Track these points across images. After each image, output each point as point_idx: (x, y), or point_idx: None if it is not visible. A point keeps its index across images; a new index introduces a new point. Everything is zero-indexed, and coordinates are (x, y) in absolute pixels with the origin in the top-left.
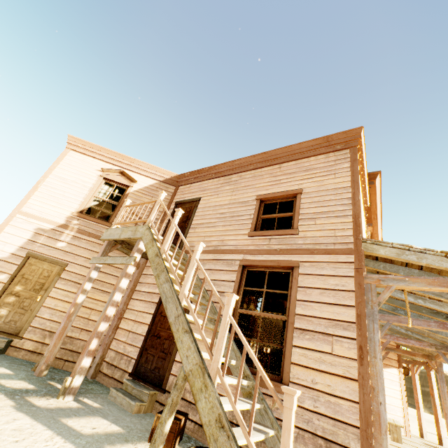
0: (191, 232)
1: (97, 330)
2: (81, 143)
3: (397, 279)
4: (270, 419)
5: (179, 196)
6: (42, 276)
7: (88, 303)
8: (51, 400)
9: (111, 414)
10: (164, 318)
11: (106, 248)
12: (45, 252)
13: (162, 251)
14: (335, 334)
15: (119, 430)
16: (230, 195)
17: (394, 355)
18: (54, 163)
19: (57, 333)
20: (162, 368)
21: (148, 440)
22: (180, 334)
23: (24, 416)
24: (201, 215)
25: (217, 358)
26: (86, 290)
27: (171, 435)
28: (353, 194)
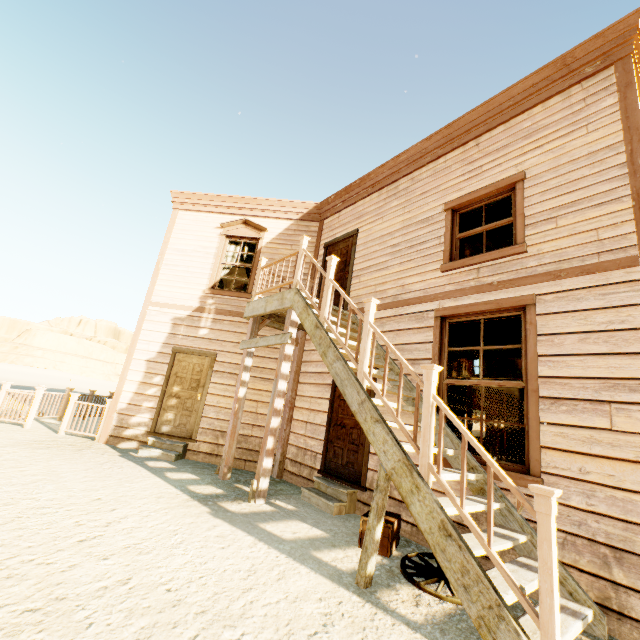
0: (355, 283)
1: (269, 426)
2: (187, 197)
3: None
4: (518, 521)
5: (327, 234)
6: (195, 372)
7: (251, 395)
8: (243, 504)
9: (309, 517)
10: (345, 403)
11: (253, 327)
12: (190, 344)
13: (321, 320)
14: (615, 401)
15: (322, 534)
16: (401, 214)
17: None
18: (167, 233)
19: (229, 433)
20: (356, 463)
21: (357, 545)
22: (369, 425)
23: (222, 523)
24: (363, 255)
25: (425, 452)
26: (245, 382)
27: (385, 539)
28: (631, 155)
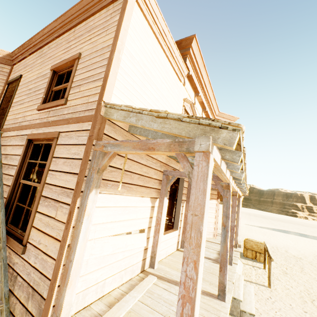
0: (10, 111)
1: None
2: None
3: (114, 144)
4: (2, 274)
5: (12, 75)
6: None
7: None
8: None
9: None
10: None
11: None
12: None
13: None
14: (61, 201)
15: None
16: (38, 69)
17: (215, 191)
18: None
19: None
20: None
21: None
22: None
23: None
24: (19, 93)
25: None
26: None
27: None
28: (111, 53)
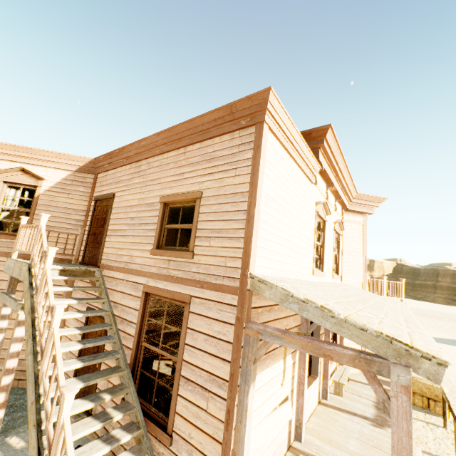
0: (107, 241)
1: (0, 385)
2: None
3: (274, 335)
4: None
5: (98, 188)
6: None
7: None
8: None
9: None
10: None
11: (11, 280)
12: None
13: (35, 306)
14: (211, 391)
15: None
16: (139, 193)
17: None
18: None
19: None
20: (90, 393)
21: None
22: (31, 427)
23: None
24: (115, 218)
25: None
26: (3, 329)
27: None
28: (249, 206)
